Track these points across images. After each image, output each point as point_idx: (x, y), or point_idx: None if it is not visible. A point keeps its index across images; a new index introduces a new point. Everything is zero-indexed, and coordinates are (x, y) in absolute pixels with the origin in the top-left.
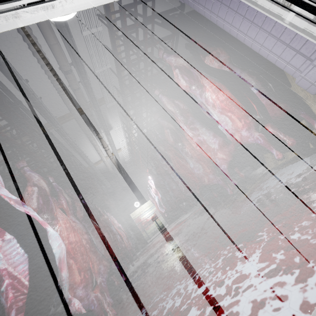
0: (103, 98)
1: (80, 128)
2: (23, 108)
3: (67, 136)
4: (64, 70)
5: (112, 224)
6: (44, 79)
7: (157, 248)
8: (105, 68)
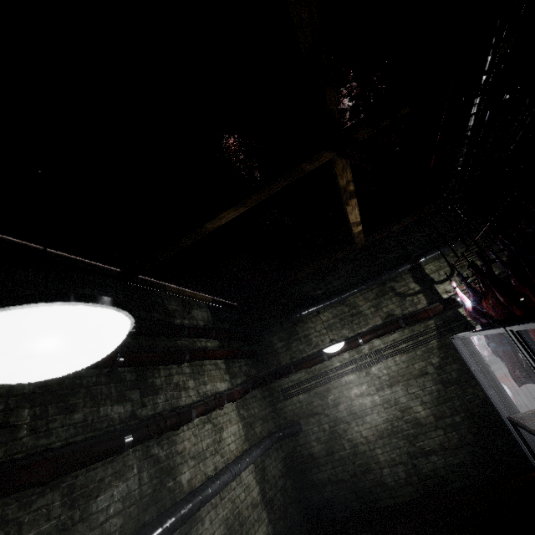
0: None
1: None
2: None
3: None
4: None
5: None
6: None
7: None
8: None
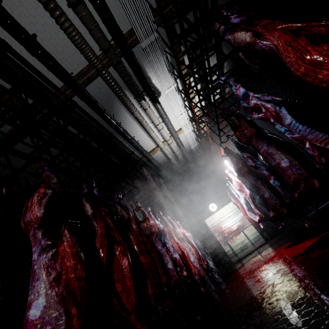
0: (131, 30)
1: (114, 94)
2: (20, 59)
3: (96, 104)
4: None
5: (171, 233)
6: None
7: (250, 296)
8: None
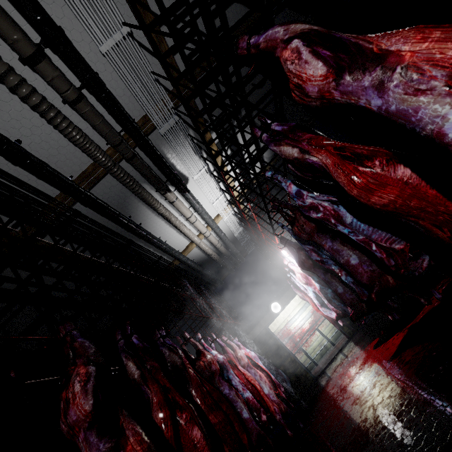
0: (146, 117)
1: (129, 191)
2: None
3: (107, 209)
4: (25, 57)
5: (233, 362)
6: (3, 95)
7: (351, 429)
8: (118, 36)
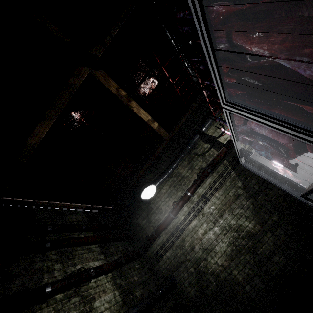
0: None
1: None
2: None
3: None
4: None
5: None
6: None
7: None
8: None
